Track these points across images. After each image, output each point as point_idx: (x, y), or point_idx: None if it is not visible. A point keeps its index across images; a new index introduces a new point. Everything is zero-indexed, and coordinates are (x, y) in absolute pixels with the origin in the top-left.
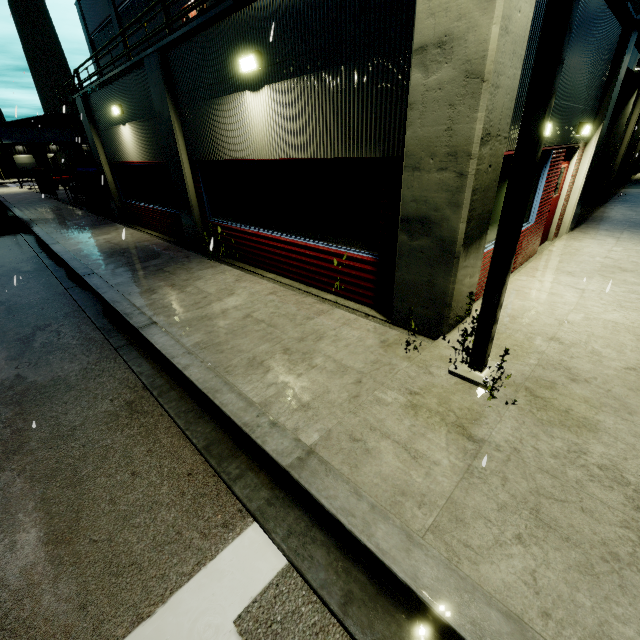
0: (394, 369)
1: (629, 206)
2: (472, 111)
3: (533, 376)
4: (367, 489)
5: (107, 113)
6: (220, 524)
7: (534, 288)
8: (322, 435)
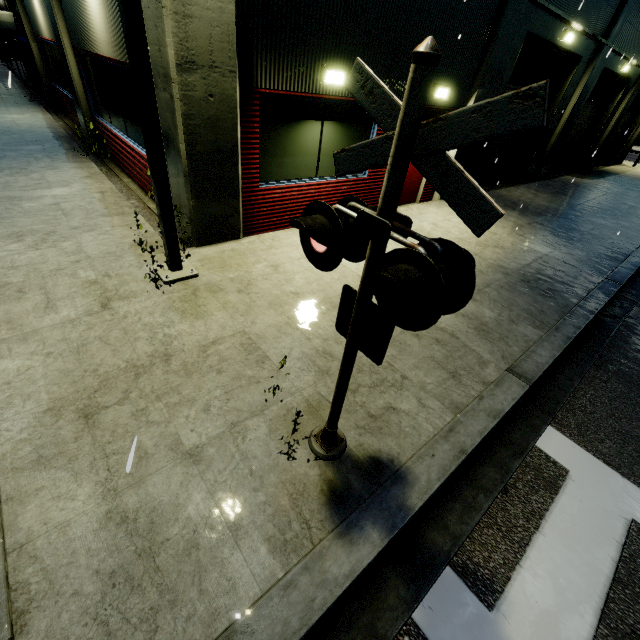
0: (117, 260)
1: (541, 190)
2: (164, 35)
3: (214, 283)
4: None
5: None
6: None
7: None
8: (0, 285)
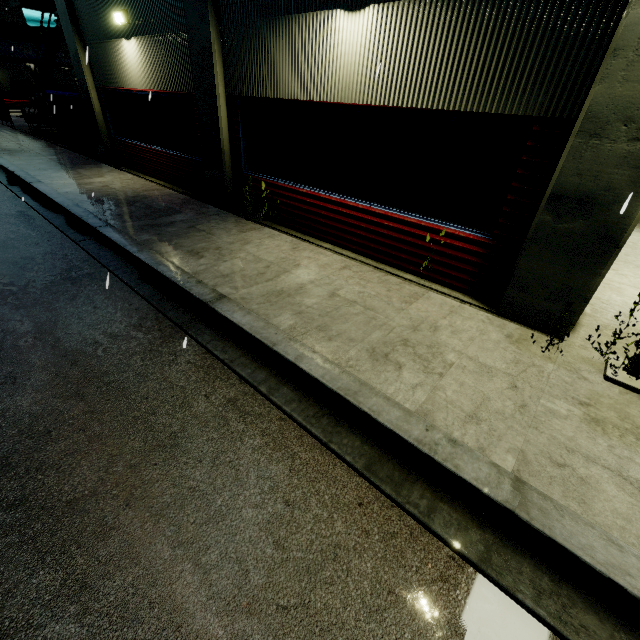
0: (543, 372)
1: None
2: None
3: None
4: (617, 534)
5: (102, 20)
6: (437, 577)
7: (622, 282)
8: (517, 457)
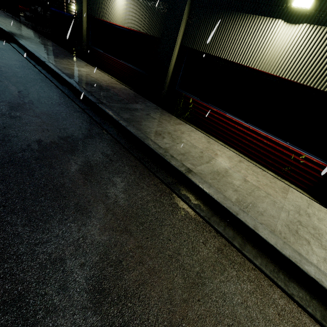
0: None
1: None
2: None
3: None
4: None
5: None
6: None
7: None
8: None
